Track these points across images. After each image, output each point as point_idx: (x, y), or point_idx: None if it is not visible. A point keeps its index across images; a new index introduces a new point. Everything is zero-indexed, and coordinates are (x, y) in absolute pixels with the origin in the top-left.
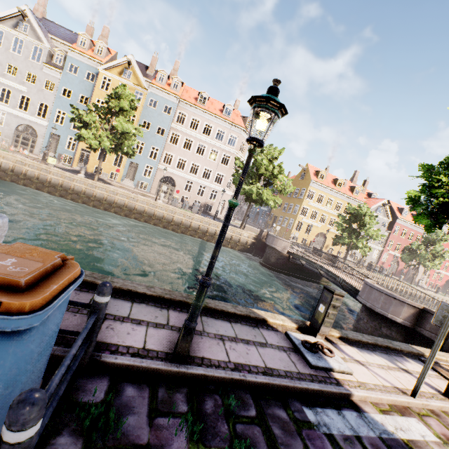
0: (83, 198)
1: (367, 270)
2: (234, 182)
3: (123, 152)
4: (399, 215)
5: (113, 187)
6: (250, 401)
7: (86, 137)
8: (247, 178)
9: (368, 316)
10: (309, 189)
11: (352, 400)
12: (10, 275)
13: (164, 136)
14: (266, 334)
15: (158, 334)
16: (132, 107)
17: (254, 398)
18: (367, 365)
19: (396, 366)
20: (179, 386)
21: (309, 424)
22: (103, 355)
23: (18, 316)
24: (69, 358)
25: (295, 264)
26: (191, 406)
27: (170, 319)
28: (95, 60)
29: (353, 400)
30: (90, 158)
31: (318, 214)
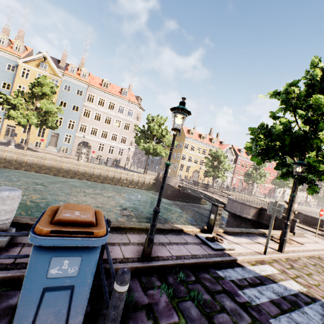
0: (15, 164)
1: (226, 190)
2: (136, 142)
3: (48, 126)
4: (239, 154)
5: (41, 154)
6: (190, 273)
7: (15, 116)
8: (144, 138)
9: (233, 218)
10: (185, 142)
11: (237, 263)
12: (86, 219)
13: (78, 112)
14: (185, 237)
15: (128, 249)
16: (52, 92)
17: (191, 271)
18: (240, 244)
19: (254, 241)
20: (152, 274)
21: (221, 277)
22: (104, 265)
23: (102, 237)
24: (111, 261)
25: (184, 193)
26: (162, 282)
27: (130, 239)
28: (14, 55)
29: (238, 262)
30: (16, 132)
31: (193, 158)
